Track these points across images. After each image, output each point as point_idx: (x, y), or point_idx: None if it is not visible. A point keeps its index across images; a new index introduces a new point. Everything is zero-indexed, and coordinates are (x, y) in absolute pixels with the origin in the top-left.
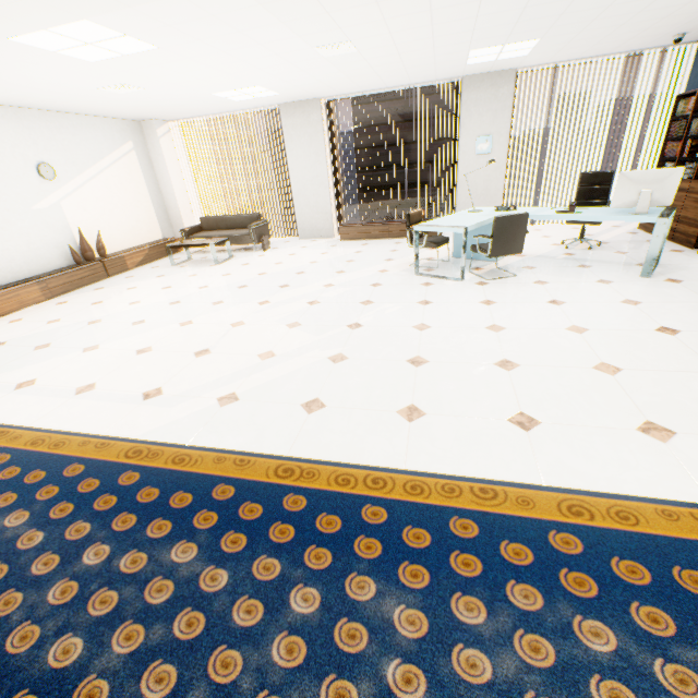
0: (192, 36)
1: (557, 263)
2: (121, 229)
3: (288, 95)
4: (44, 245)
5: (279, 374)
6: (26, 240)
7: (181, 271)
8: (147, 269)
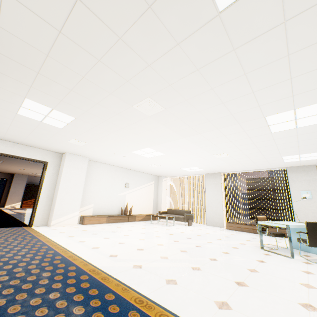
0: (174, 151)
1: None
2: (139, 207)
3: (207, 170)
4: (115, 206)
5: (164, 265)
6: (111, 203)
7: (152, 225)
8: (141, 222)
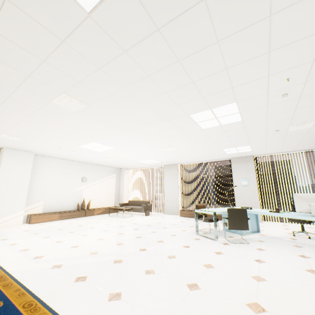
0: (122, 145)
1: (281, 241)
2: (99, 200)
3: (165, 162)
4: (70, 201)
5: (87, 261)
6: (66, 198)
7: (109, 218)
8: (99, 216)
